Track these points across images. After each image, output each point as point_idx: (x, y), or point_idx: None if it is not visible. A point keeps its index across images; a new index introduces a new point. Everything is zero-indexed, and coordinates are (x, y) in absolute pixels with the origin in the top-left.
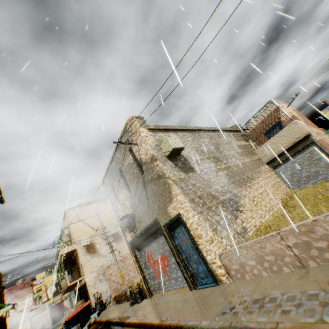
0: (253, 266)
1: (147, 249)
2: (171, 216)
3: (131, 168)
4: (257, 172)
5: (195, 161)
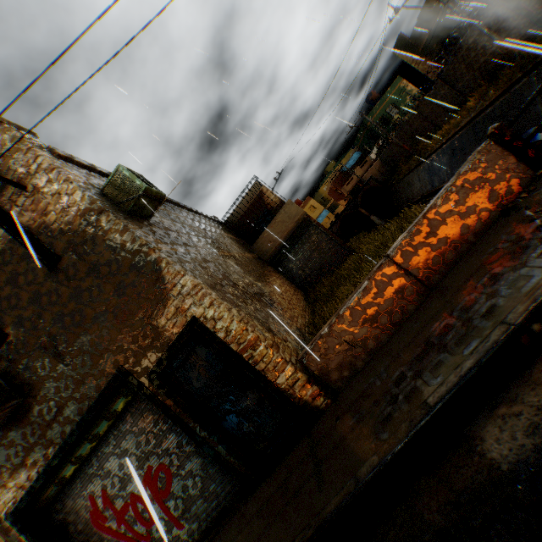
0: (366, 337)
1: (89, 492)
2: (170, 338)
3: (4, 267)
4: (267, 270)
5: (185, 236)
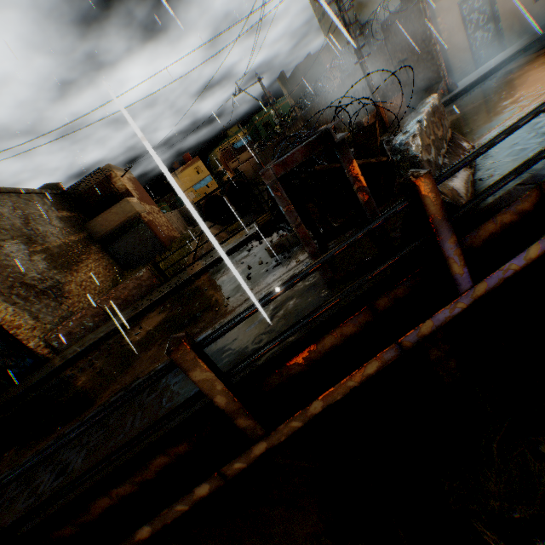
0: (80, 332)
1: None
2: None
3: None
4: (87, 253)
5: None
